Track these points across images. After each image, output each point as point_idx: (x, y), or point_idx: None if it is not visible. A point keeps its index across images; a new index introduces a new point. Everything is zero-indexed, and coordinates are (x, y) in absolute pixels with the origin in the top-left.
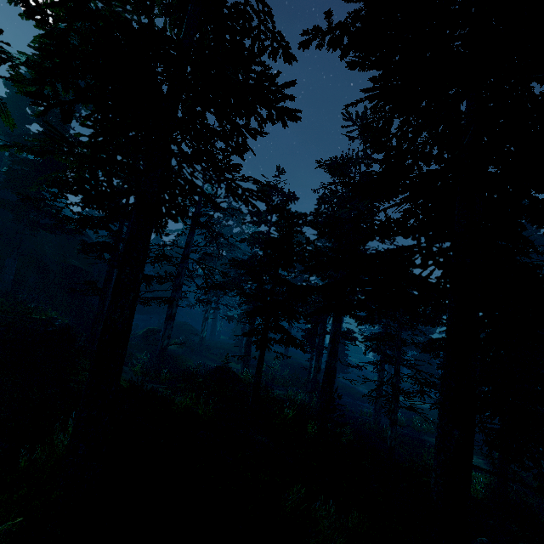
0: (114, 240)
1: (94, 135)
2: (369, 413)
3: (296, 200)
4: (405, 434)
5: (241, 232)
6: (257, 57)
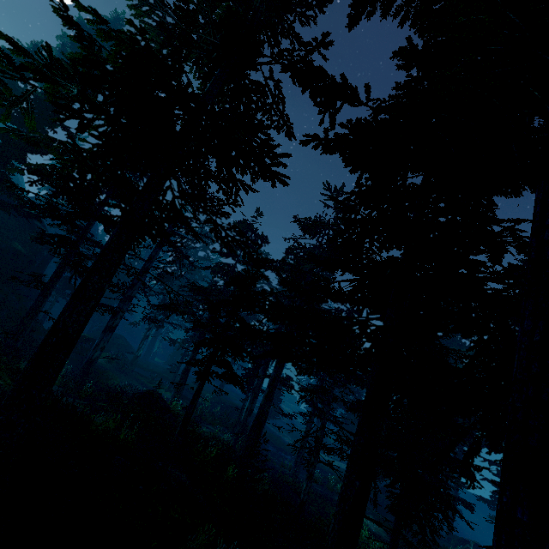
0: (75, 236)
1: (99, 145)
2: (289, 465)
3: (267, 243)
4: (318, 492)
5: (206, 257)
6: (265, 129)
